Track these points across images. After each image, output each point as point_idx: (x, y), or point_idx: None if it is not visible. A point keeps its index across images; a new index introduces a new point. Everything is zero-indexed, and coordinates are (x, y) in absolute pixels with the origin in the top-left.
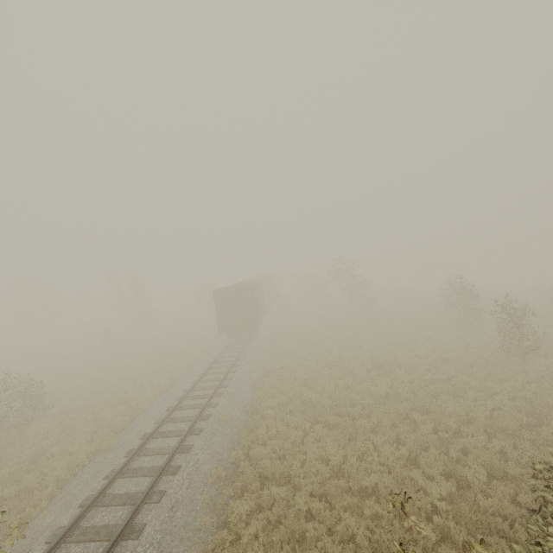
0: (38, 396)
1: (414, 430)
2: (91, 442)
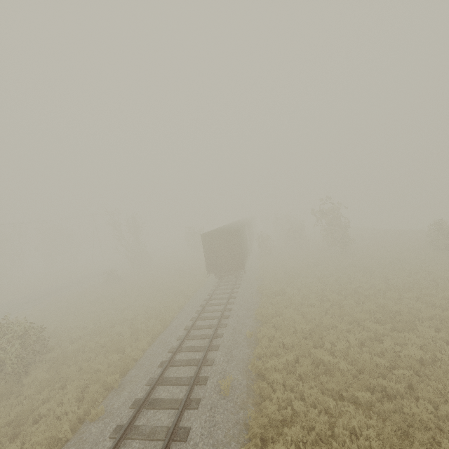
0: (40, 338)
1: None
2: (81, 400)
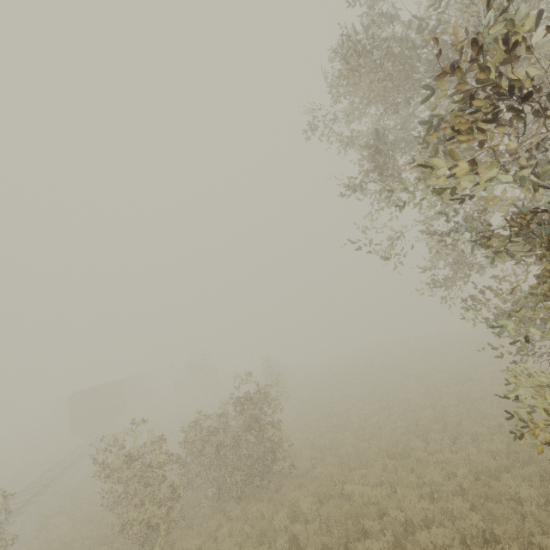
0: None
1: None
2: None
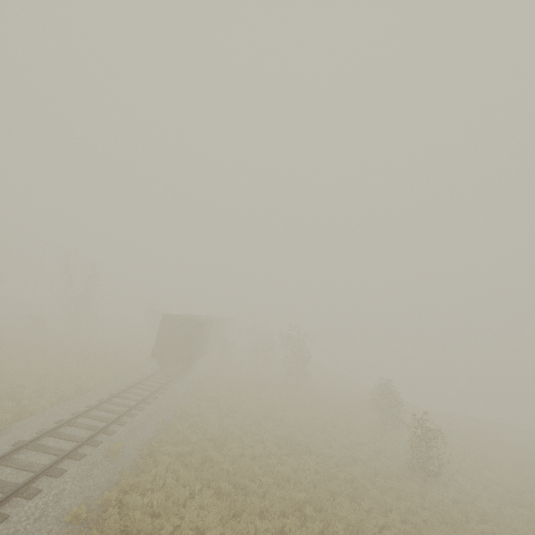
0: None
1: (302, 526)
2: None
